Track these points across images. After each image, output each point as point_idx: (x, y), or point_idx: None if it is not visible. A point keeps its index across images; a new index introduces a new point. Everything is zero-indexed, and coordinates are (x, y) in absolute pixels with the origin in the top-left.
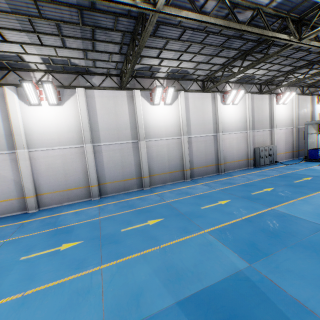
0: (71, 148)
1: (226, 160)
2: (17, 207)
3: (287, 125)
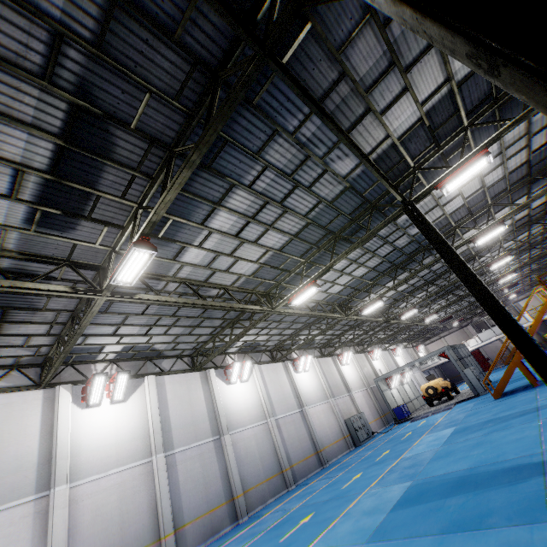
0: (134, 467)
1: (324, 444)
2: None
3: (361, 386)
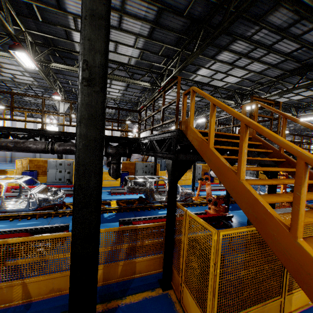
0: None
1: None
2: None
3: None
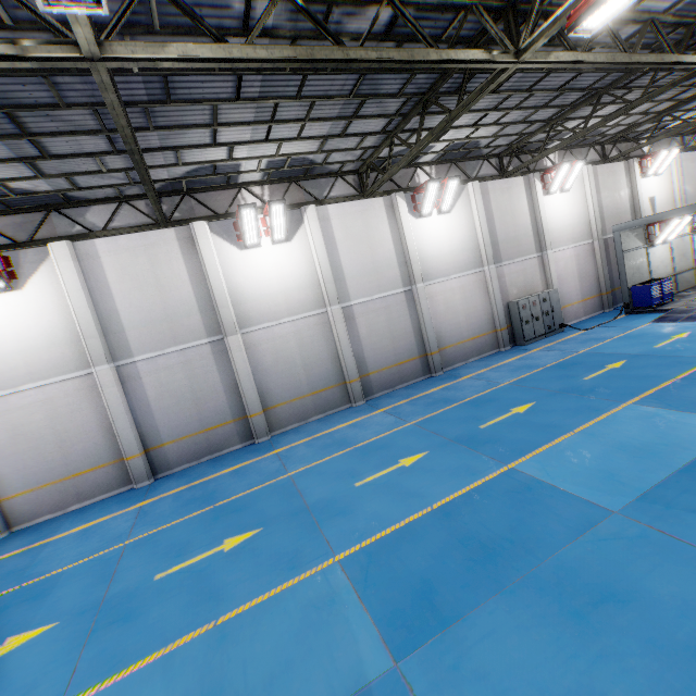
0: (64, 381)
1: (445, 342)
2: None
3: (579, 238)
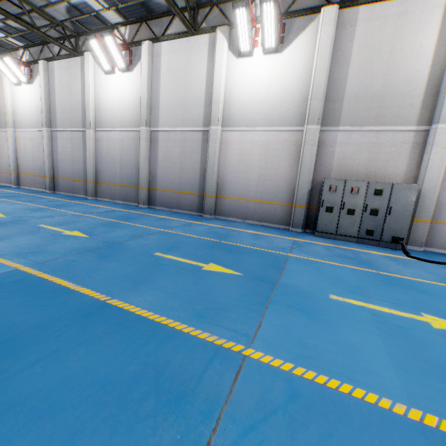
0: (38, 131)
1: (226, 192)
2: (11, 180)
3: None
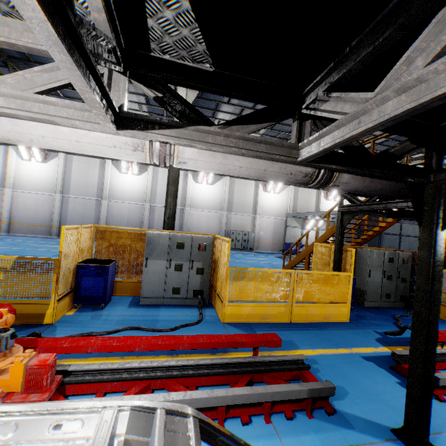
0: (45, 194)
1: None
2: None
3: (279, 215)
